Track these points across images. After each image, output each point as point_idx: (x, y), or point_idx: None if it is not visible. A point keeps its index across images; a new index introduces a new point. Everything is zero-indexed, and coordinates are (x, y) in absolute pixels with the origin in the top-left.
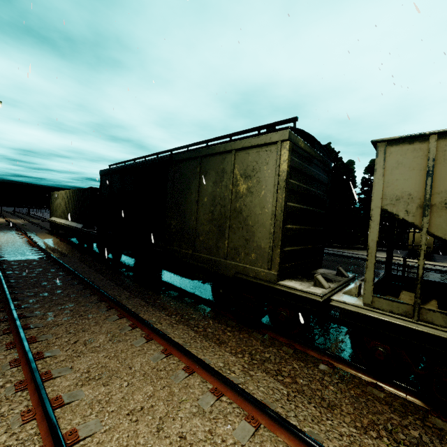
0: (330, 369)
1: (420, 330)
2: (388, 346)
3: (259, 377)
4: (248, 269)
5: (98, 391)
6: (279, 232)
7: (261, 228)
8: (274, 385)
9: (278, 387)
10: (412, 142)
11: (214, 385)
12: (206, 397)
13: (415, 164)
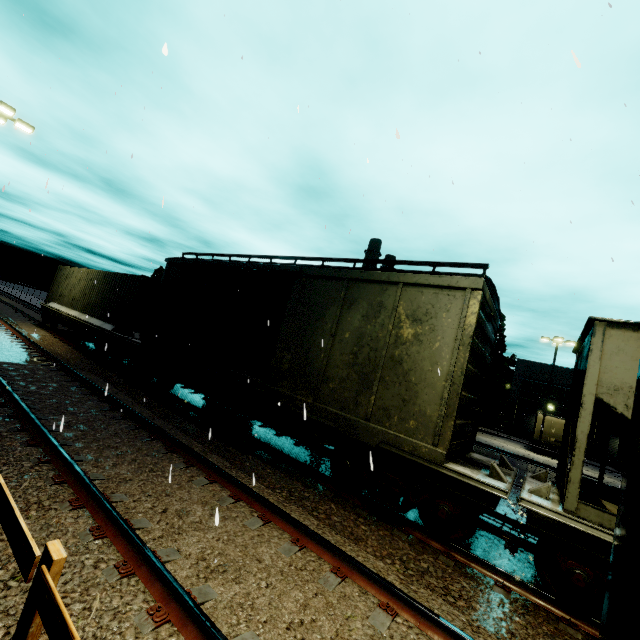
0: (508, 593)
1: None
2: (591, 569)
3: (425, 595)
4: (403, 440)
5: (233, 590)
6: (455, 400)
7: (429, 388)
8: (447, 608)
9: (453, 611)
10: (636, 329)
11: (382, 600)
12: (378, 615)
13: (639, 355)
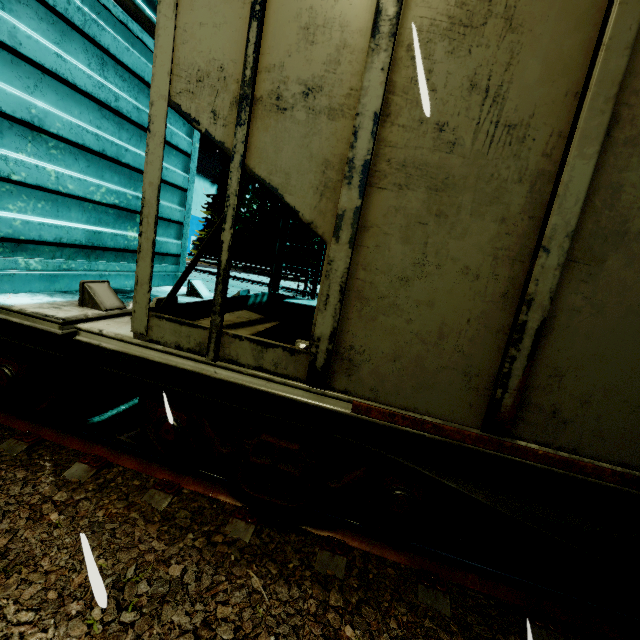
0: (91, 470)
1: (218, 378)
2: (184, 413)
3: None
4: None
5: None
6: None
7: None
8: None
9: None
10: None
11: None
12: None
13: None
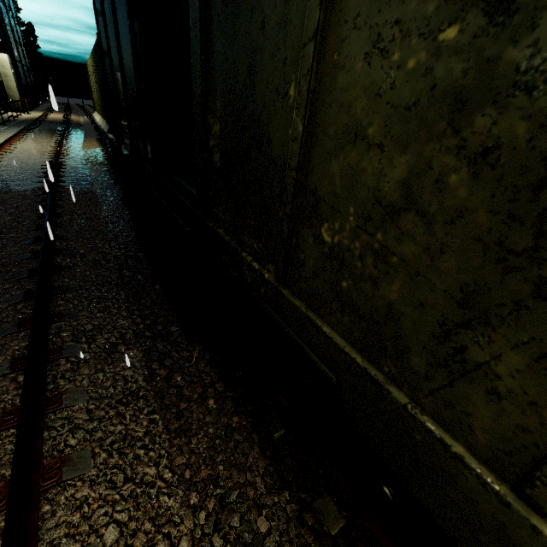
0: None
1: None
2: None
3: None
4: None
5: None
6: None
7: None
8: None
9: None
10: None
11: None
12: None
13: None
